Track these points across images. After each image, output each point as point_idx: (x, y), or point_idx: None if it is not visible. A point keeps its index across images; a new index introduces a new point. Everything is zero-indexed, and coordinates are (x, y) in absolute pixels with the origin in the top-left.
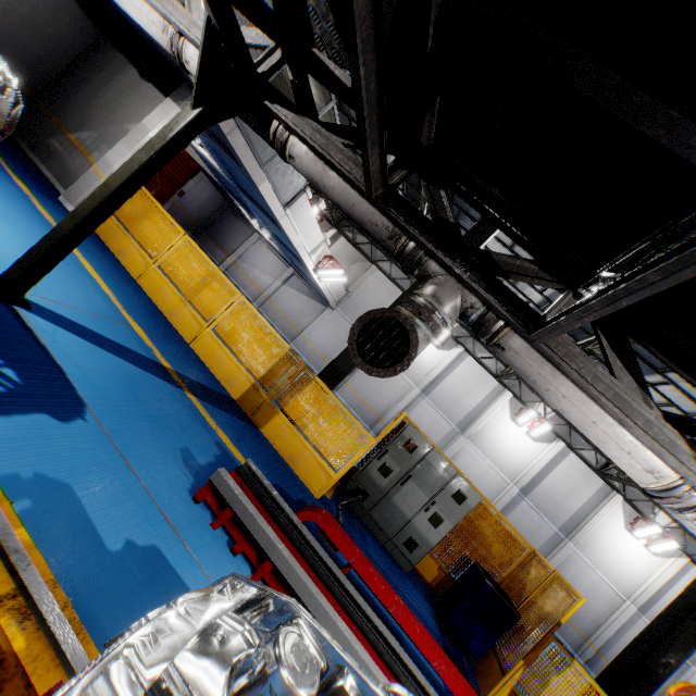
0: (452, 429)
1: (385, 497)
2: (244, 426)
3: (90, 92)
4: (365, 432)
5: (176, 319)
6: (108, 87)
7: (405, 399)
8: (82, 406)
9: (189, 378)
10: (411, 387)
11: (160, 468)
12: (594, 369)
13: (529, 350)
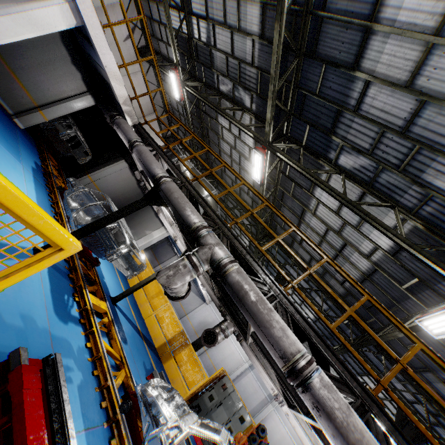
0: (265, 397)
1: (209, 413)
2: (158, 360)
3: (136, 217)
4: (205, 373)
5: (142, 307)
6: (143, 216)
7: (238, 370)
8: (126, 340)
9: (144, 335)
10: (243, 362)
11: (139, 365)
12: (260, 355)
13: (247, 347)
